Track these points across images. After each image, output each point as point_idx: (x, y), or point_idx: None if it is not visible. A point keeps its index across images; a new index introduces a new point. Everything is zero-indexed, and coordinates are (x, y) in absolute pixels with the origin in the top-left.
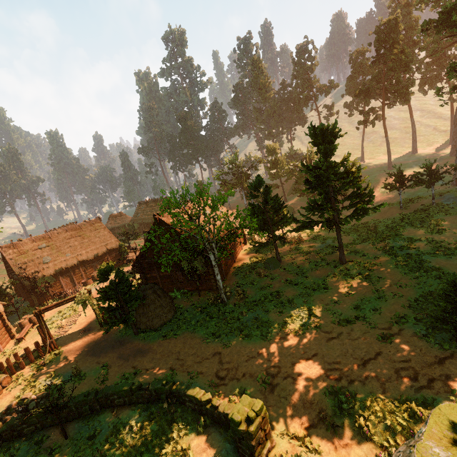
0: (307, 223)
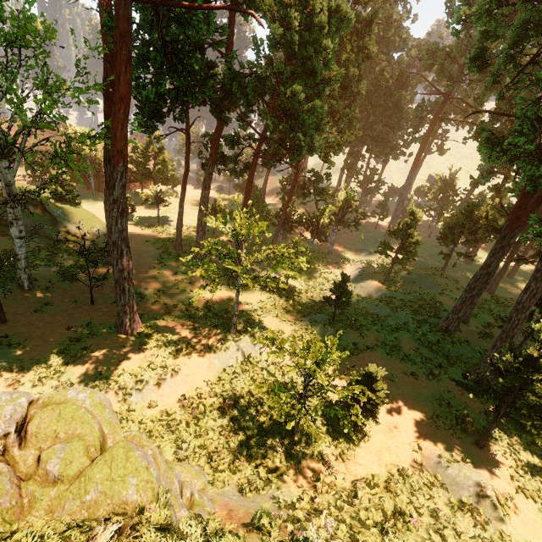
0: (144, 175)
